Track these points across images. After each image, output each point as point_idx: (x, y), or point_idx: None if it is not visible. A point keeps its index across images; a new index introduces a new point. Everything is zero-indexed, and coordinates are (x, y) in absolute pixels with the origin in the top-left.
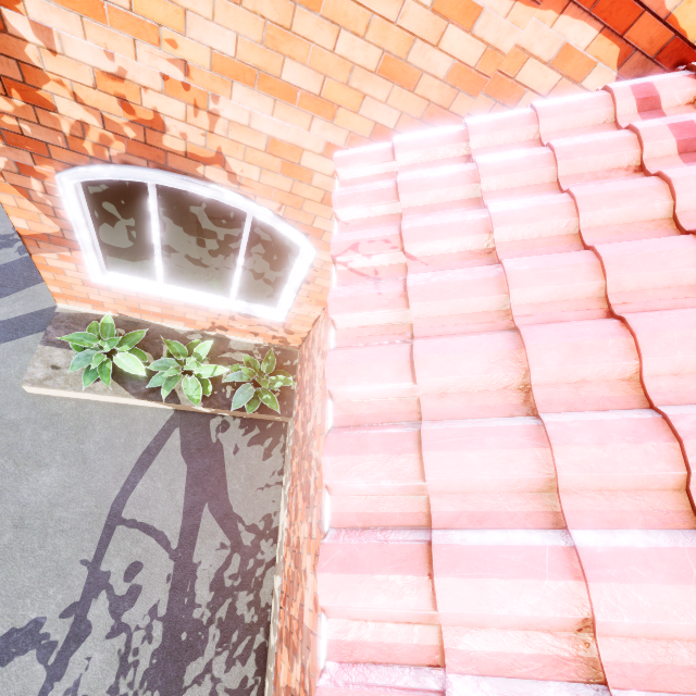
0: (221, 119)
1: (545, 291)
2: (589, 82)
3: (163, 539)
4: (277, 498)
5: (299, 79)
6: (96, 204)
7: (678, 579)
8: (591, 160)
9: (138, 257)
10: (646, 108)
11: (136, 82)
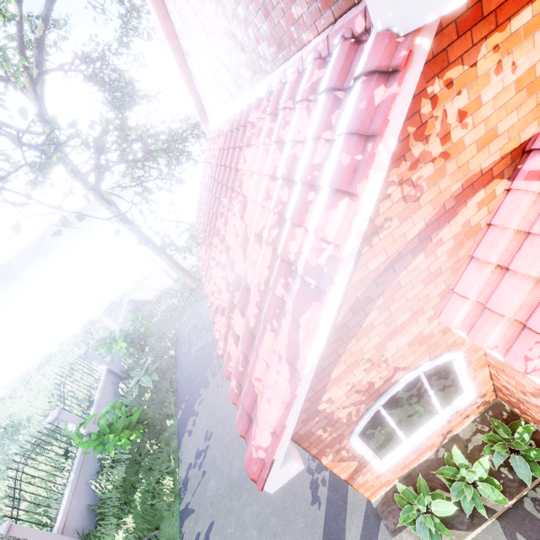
0: (388, 358)
1: None
2: (498, 192)
3: None
4: None
5: (403, 319)
6: (363, 436)
7: None
8: None
9: (389, 439)
10: None
11: (358, 381)
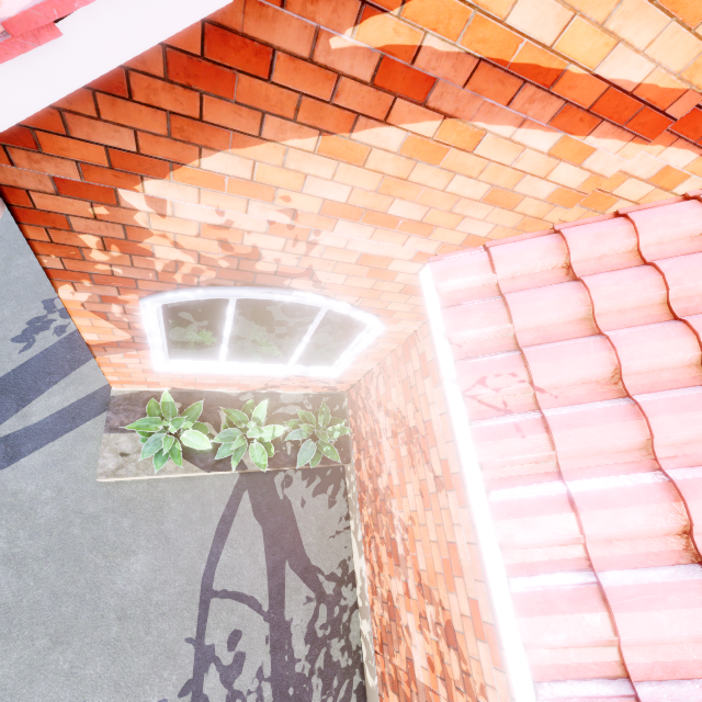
0: (318, 245)
1: (686, 436)
2: (680, 188)
3: (255, 604)
4: (348, 543)
5: (404, 212)
6: (171, 314)
7: None
8: (700, 285)
9: (204, 346)
10: None
11: (241, 228)
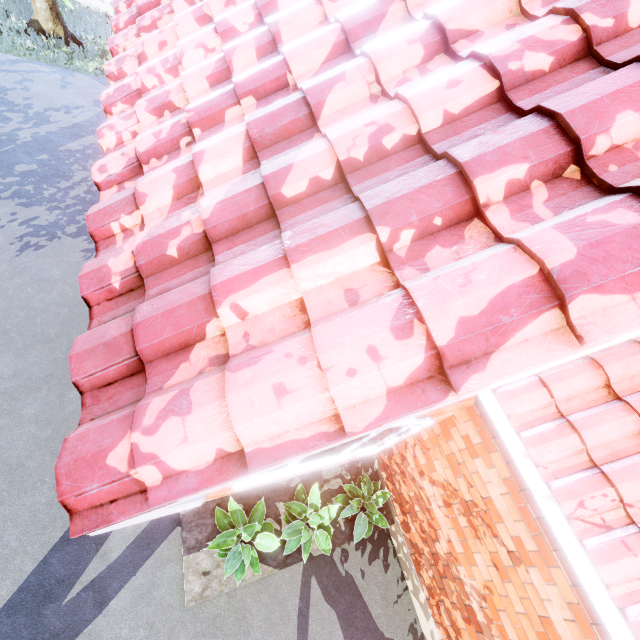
0: None
1: None
2: None
3: None
4: (410, 605)
5: None
6: None
7: None
8: None
9: None
10: None
11: None
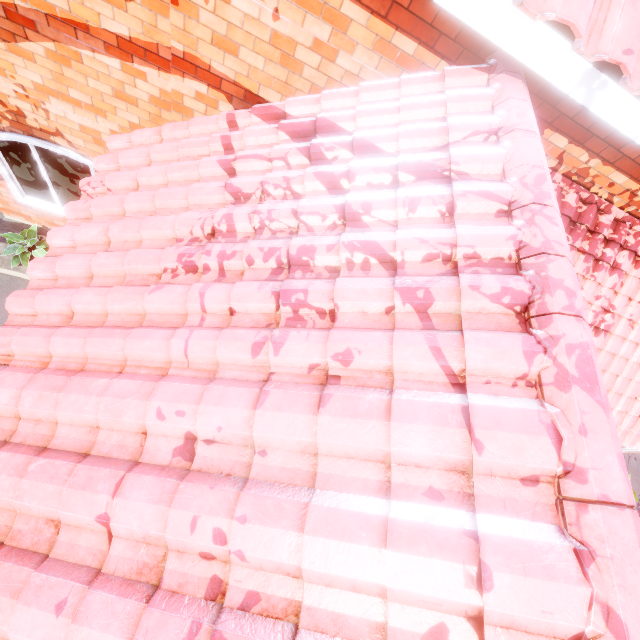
0: (51, 113)
1: (137, 207)
2: (222, 109)
3: None
4: None
5: (80, 97)
6: (6, 153)
7: (97, 294)
8: (192, 150)
9: (41, 187)
10: (232, 126)
11: (3, 92)
